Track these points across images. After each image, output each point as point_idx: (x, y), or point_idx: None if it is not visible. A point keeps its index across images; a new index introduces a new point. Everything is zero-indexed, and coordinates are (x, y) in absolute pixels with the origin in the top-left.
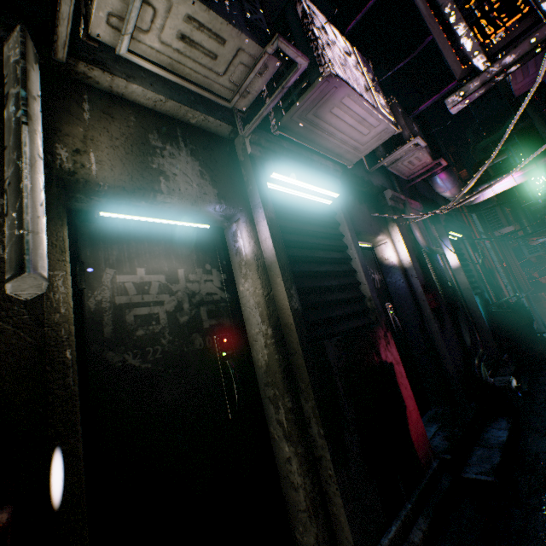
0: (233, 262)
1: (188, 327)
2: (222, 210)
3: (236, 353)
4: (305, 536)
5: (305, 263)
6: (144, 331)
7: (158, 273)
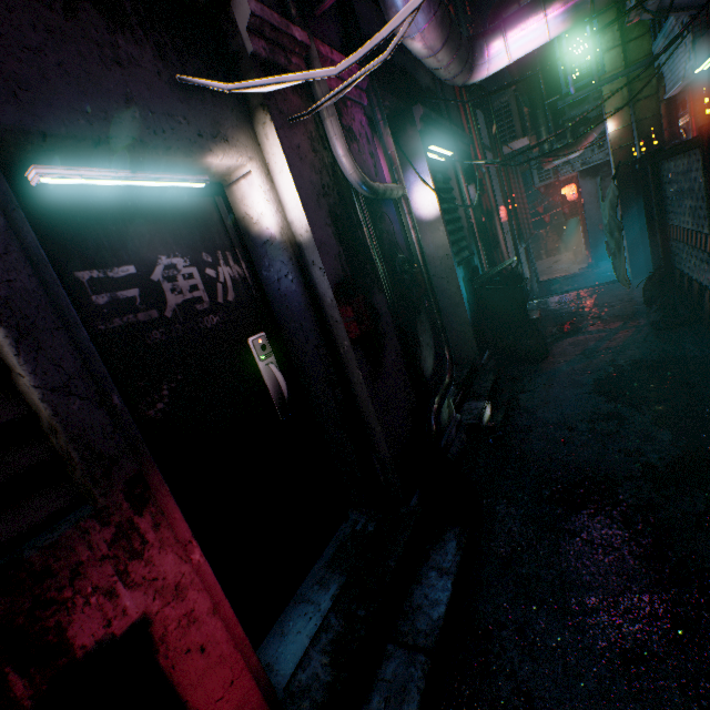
0: None
1: None
2: None
3: None
4: None
5: None
6: None
7: None
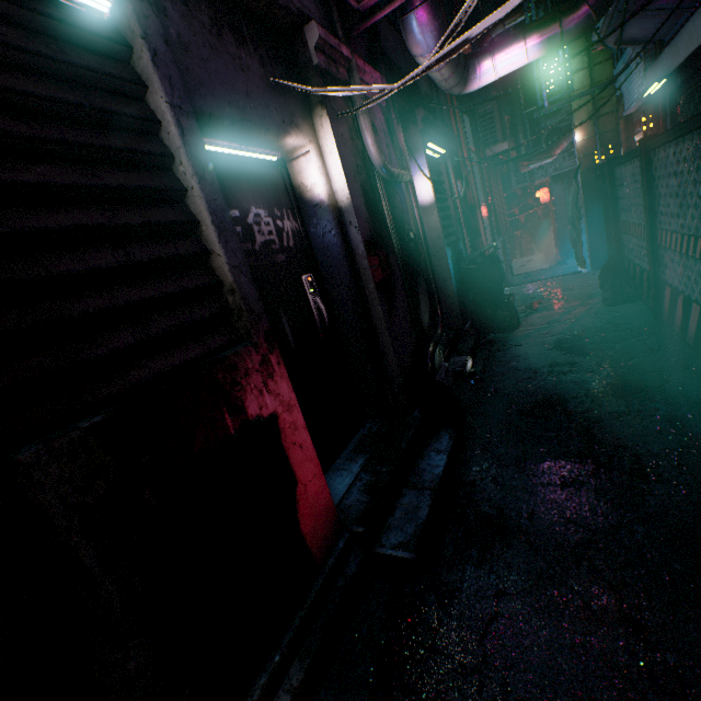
0: None
1: None
2: None
3: None
4: None
5: None
6: None
7: None
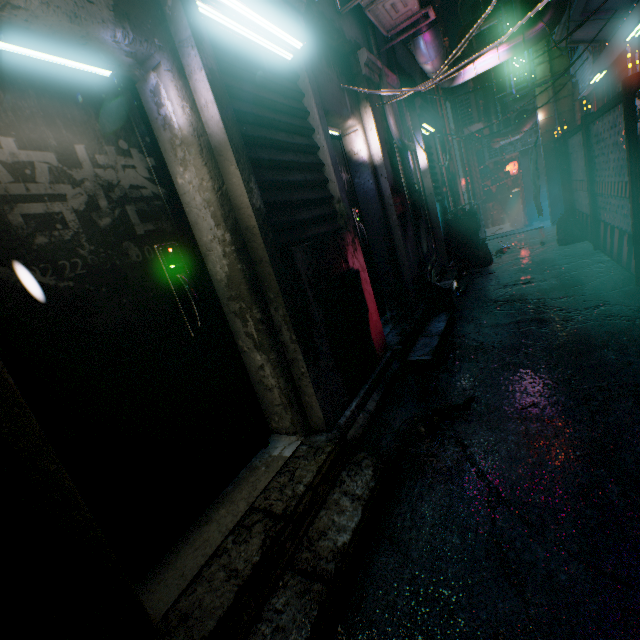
0: (161, 140)
1: (115, 233)
2: (128, 42)
3: (188, 266)
4: (281, 423)
5: (264, 148)
6: (47, 238)
7: (41, 149)
